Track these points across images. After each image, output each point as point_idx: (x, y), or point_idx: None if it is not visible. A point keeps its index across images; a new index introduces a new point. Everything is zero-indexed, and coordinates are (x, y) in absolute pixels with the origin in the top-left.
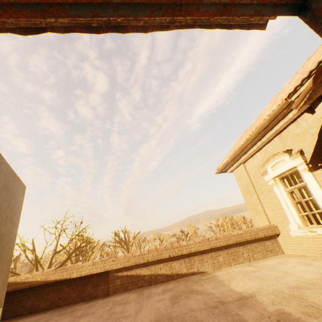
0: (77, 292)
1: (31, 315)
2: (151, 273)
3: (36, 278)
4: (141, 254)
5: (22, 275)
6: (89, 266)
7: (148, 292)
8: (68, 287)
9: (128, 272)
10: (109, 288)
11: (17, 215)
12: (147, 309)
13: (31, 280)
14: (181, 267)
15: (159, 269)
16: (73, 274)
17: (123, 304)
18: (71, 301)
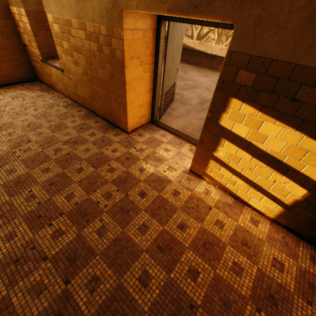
0: (208, 62)
1: (186, 64)
2: None
3: (190, 45)
4: None
5: (183, 40)
6: (217, 50)
7: None
8: (204, 57)
9: None
10: None
11: (183, 36)
12: None
13: (187, 45)
14: None
15: None
16: (208, 51)
17: None
18: (204, 66)
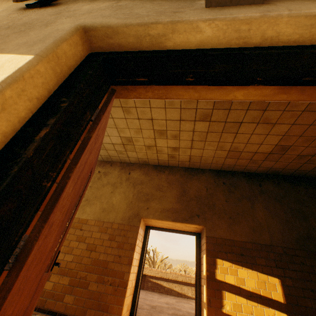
0: None
1: None
2: (169, 287)
3: None
4: (166, 272)
5: None
6: None
7: (165, 295)
8: None
9: (156, 281)
10: (144, 285)
11: None
12: (163, 299)
13: None
14: (188, 291)
15: (174, 287)
16: None
17: (152, 294)
18: None
